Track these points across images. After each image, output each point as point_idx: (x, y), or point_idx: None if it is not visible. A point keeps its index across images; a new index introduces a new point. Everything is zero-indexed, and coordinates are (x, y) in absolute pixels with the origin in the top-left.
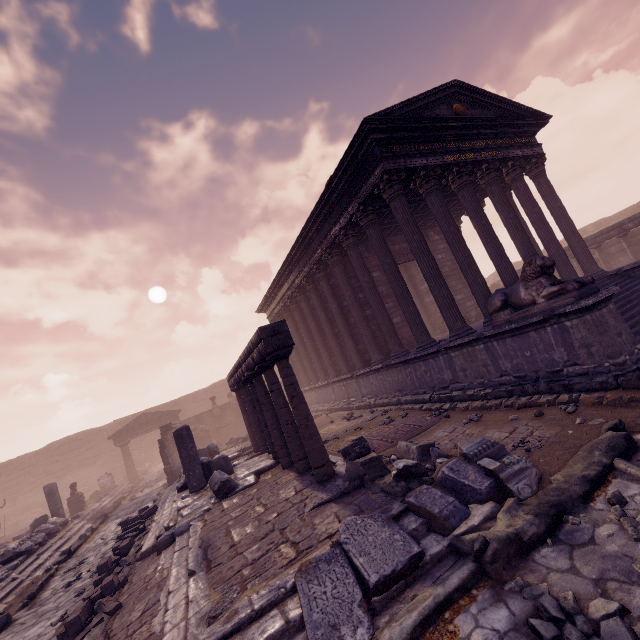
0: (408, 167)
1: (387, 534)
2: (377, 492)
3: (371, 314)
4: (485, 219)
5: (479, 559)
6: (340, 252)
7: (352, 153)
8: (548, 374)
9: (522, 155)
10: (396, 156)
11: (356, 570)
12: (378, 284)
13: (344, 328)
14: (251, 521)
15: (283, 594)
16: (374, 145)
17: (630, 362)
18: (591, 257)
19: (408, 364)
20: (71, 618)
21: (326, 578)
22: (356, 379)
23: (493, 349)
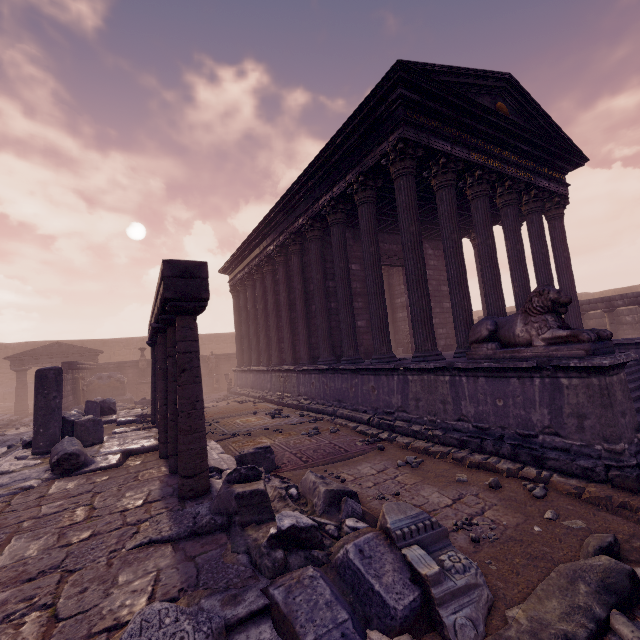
0: (429, 146)
1: None
2: (239, 551)
3: (336, 308)
4: (492, 239)
5: None
6: (324, 228)
7: (371, 105)
8: (517, 435)
9: (548, 188)
10: (420, 127)
11: None
12: (354, 278)
13: (302, 314)
14: (50, 533)
15: None
16: (399, 103)
17: (628, 453)
18: (580, 320)
19: (357, 374)
20: None
21: None
22: (297, 374)
23: (460, 385)
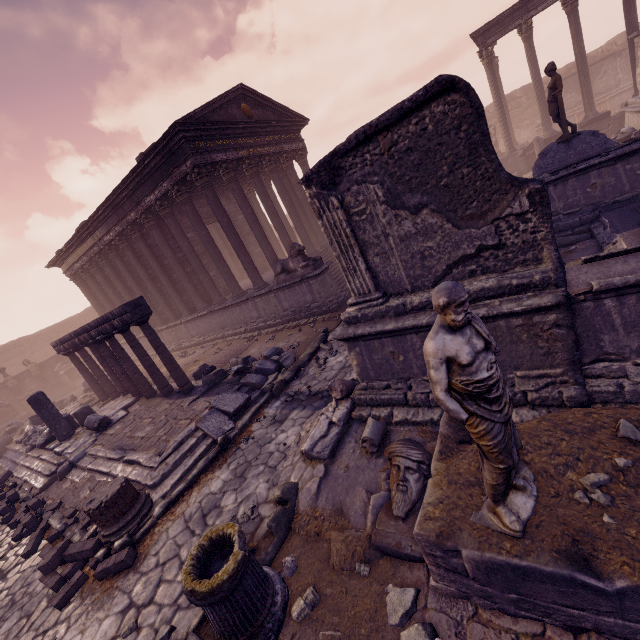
0: (213, 161)
1: (235, 396)
2: (225, 385)
3: (191, 270)
4: (271, 202)
5: (271, 391)
6: (155, 216)
7: (164, 143)
8: (305, 308)
9: (292, 149)
10: (203, 152)
11: (224, 412)
12: (194, 244)
13: (168, 283)
14: (146, 426)
15: (192, 432)
16: (184, 141)
17: (335, 299)
18: None
19: (228, 309)
20: (26, 521)
21: (211, 419)
22: (185, 324)
23: (279, 296)
